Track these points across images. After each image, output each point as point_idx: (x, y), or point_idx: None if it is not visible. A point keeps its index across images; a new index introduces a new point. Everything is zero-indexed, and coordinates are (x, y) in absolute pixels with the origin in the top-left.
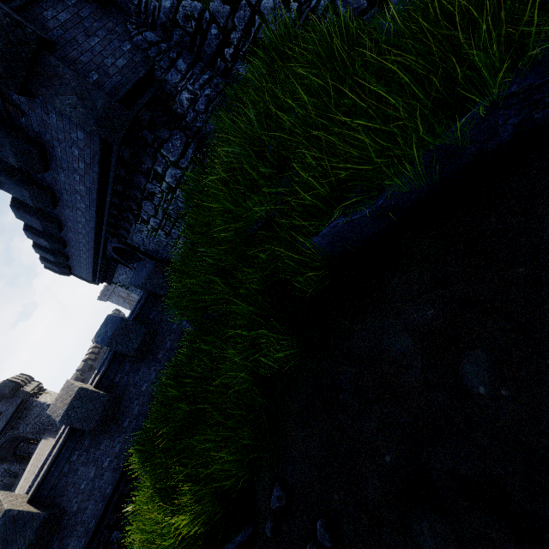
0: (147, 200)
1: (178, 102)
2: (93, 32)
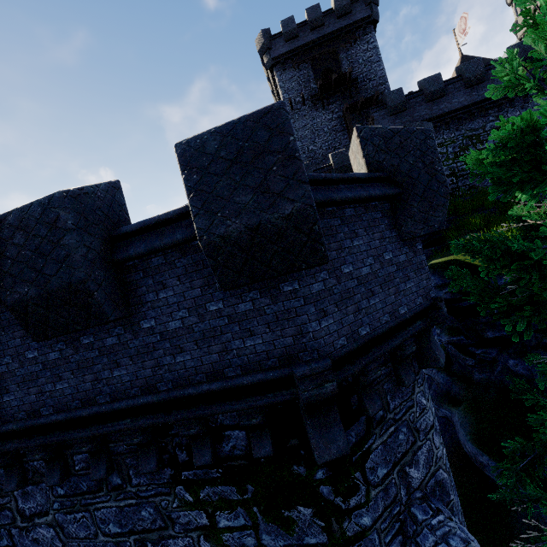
0: None
1: None
2: None
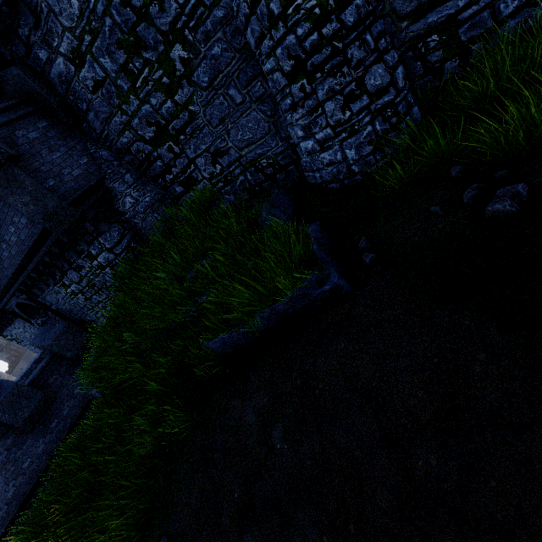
0: (74, 270)
1: (121, 203)
2: (56, 148)
